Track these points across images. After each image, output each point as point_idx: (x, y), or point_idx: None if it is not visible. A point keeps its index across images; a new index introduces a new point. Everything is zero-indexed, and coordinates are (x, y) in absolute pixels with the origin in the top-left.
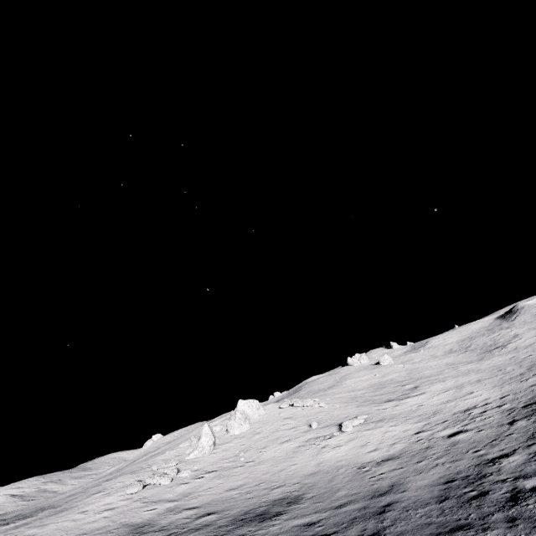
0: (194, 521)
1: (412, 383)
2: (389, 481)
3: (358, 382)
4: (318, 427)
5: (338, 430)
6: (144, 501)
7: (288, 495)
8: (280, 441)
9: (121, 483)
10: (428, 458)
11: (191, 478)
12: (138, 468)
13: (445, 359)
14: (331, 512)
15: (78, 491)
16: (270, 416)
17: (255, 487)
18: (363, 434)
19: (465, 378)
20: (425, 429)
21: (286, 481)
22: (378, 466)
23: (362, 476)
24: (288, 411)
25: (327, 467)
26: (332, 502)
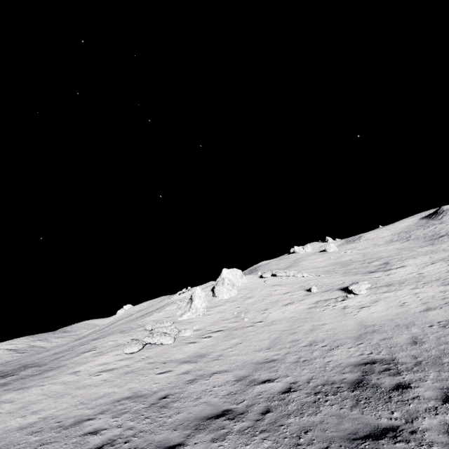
0: (245, 391)
1: (377, 261)
2: None
3: (315, 262)
4: (317, 292)
5: (345, 293)
6: (149, 361)
7: (368, 358)
8: (281, 304)
9: (112, 342)
10: None
11: (196, 338)
12: (128, 328)
13: (391, 246)
14: None
15: (63, 349)
16: (255, 284)
17: (293, 347)
18: (384, 296)
19: (438, 255)
20: None
21: (337, 341)
22: None
23: None
24: (273, 280)
25: (382, 326)
26: None
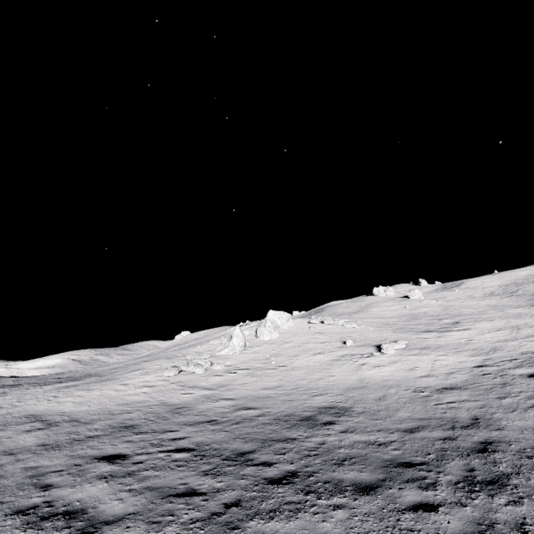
0: (233, 412)
1: (450, 318)
2: (467, 413)
3: (385, 311)
4: (353, 345)
5: (376, 350)
6: (180, 384)
7: (334, 405)
8: (312, 352)
9: (157, 366)
10: (513, 396)
11: (224, 372)
12: (173, 356)
13: (486, 301)
14: (401, 434)
15: (120, 366)
16: (299, 329)
17: (292, 390)
18: (407, 358)
19: (518, 320)
20: (489, 364)
21: (327, 390)
22: (442, 394)
23: (423, 400)
24: (318, 327)
25: (373, 385)
26: (395, 423)
